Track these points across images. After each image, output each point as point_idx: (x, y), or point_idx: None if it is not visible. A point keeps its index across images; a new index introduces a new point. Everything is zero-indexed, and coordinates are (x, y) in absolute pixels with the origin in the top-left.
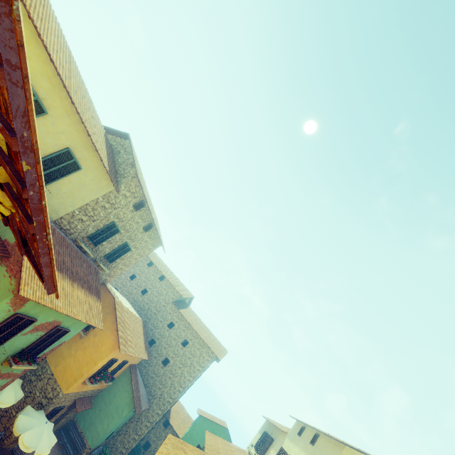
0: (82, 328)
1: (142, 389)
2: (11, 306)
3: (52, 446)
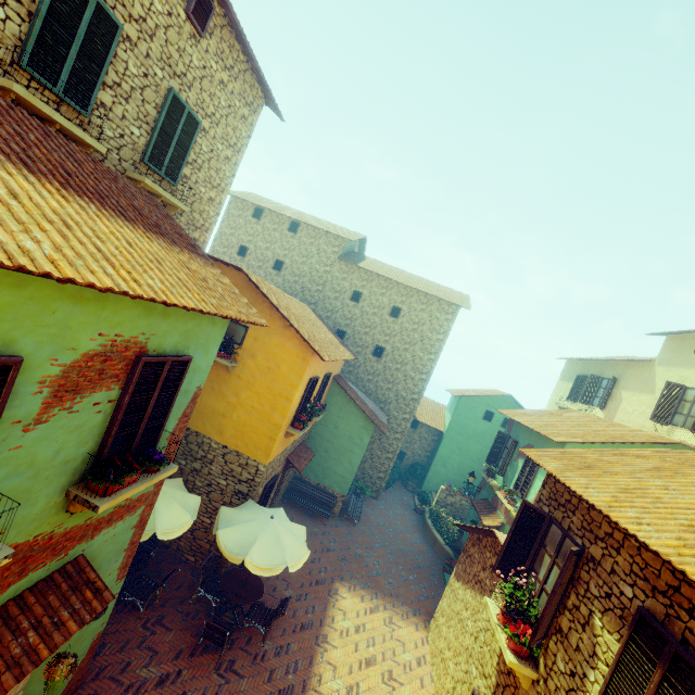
0: (216, 342)
1: (367, 400)
2: None
3: (305, 537)
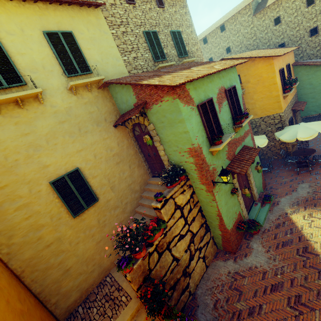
0: (237, 78)
1: None
2: (189, 106)
3: None
